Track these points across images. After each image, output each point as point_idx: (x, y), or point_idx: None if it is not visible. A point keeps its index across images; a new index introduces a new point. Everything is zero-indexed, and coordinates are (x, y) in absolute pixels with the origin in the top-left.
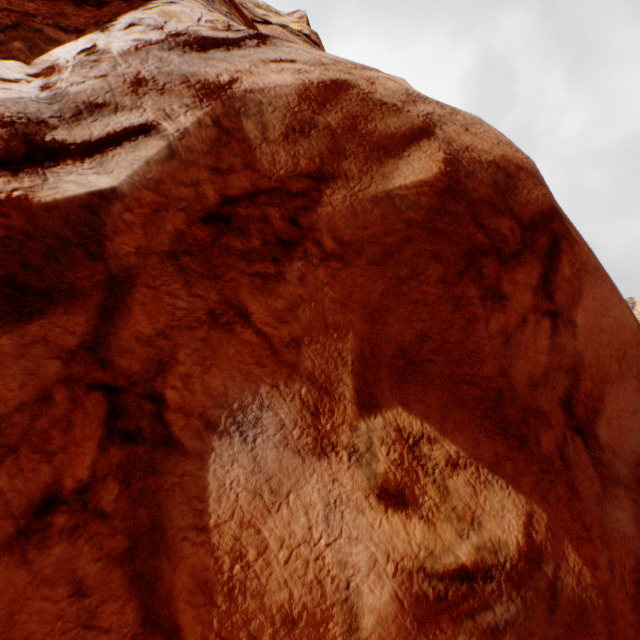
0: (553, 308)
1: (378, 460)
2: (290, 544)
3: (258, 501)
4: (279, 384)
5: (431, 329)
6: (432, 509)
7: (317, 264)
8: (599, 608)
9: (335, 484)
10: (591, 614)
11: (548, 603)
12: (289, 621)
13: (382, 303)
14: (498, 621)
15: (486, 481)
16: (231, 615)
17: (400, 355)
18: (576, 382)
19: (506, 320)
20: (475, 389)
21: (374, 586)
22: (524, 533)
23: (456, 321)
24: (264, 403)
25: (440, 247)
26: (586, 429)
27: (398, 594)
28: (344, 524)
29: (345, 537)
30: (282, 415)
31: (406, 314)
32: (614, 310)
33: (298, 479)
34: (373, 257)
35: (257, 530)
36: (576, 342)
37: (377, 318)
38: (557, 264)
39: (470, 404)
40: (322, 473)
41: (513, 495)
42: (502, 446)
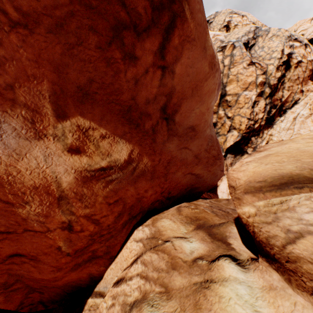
0: (164, 64)
1: (68, 139)
2: (31, 169)
3: (12, 158)
4: (7, 110)
5: (95, 77)
6: (92, 153)
7: (9, 31)
8: (150, 171)
9: (48, 149)
10: (147, 172)
11: (132, 172)
12: (36, 188)
13: (63, 61)
14: (113, 178)
15: (117, 142)
16: (13, 189)
17: (80, 91)
18: (170, 100)
19: (137, 72)
20: (118, 106)
21: (67, 176)
22: (128, 156)
23: (109, 72)
24: (1, 120)
25: (95, 22)
26: (171, 118)
27: (76, 177)
28: (53, 161)
29: (54, 165)
30: (14, 125)
31: (79, 68)
32: (198, 64)
33: (30, 149)
34: (49, 27)
35: (15, 167)
36: (173, 82)
37: (62, 70)
38: (171, 36)
39: (116, 112)
40: (41, 146)
41: (127, 145)
42: (128, 128)
